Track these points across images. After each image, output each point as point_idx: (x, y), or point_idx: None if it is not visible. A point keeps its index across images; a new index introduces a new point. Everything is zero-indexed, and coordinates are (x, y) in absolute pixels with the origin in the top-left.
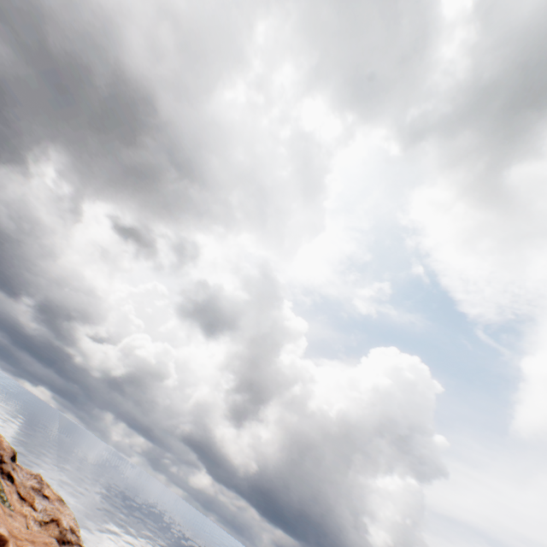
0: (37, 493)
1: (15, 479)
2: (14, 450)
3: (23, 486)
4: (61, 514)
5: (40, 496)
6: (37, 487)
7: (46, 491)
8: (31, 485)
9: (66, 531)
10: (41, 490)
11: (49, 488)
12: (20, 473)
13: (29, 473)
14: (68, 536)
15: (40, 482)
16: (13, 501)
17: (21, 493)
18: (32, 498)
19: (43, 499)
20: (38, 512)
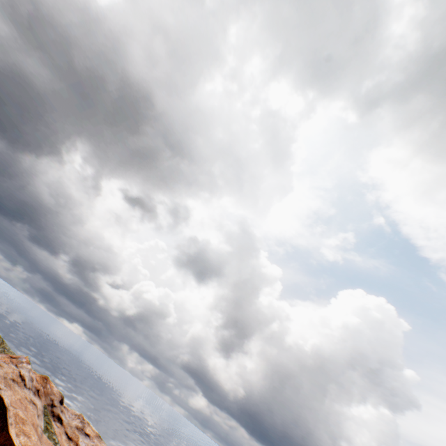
0: (80, 432)
1: (63, 421)
2: (61, 394)
3: (69, 426)
4: None
5: (83, 434)
6: (80, 426)
7: (87, 429)
8: (75, 425)
9: None
10: (83, 428)
11: (89, 426)
12: (67, 414)
13: (73, 413)
14: None
15: (82, 421)
16: (62, 442)
17: (68, 433)
18: (77, 437)
19: (85, 437)
20: None
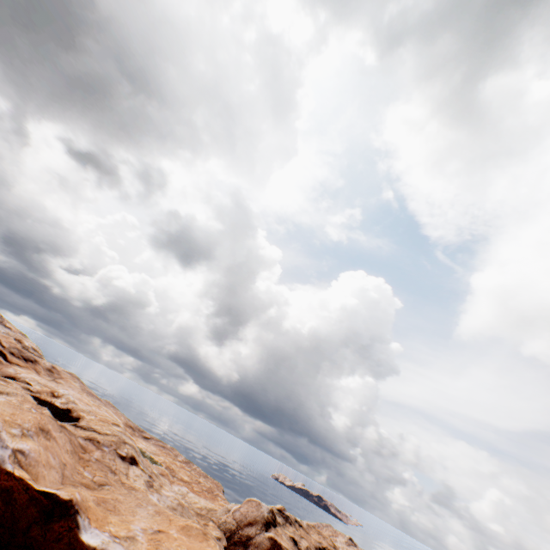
0: None
1: None
2: None
3: None
4: (23, 339)
5: (2, 325)
6: None
7: (8, 324)
8: None
9: (28, 348)
10: (2, 322)
11: (10, 324)
12: None
13: None
14: (31, 351)
15: (1, 318)
16: None
17: None
18: None
19: (5, 328)
20: (1, 332)
